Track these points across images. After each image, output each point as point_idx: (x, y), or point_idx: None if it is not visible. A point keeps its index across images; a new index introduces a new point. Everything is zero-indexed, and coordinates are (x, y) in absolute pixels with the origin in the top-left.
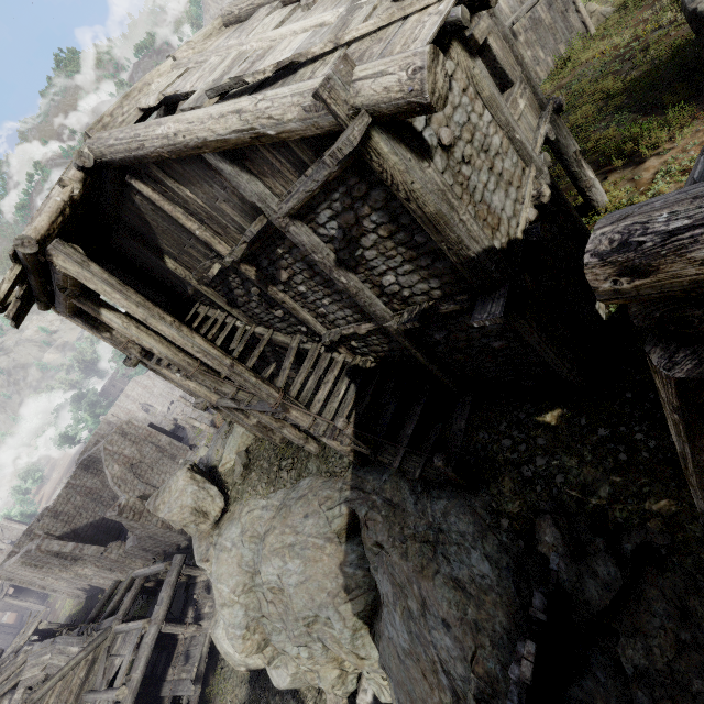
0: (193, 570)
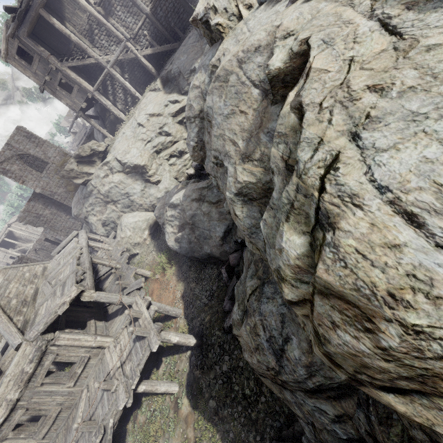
0: (94, 234)
